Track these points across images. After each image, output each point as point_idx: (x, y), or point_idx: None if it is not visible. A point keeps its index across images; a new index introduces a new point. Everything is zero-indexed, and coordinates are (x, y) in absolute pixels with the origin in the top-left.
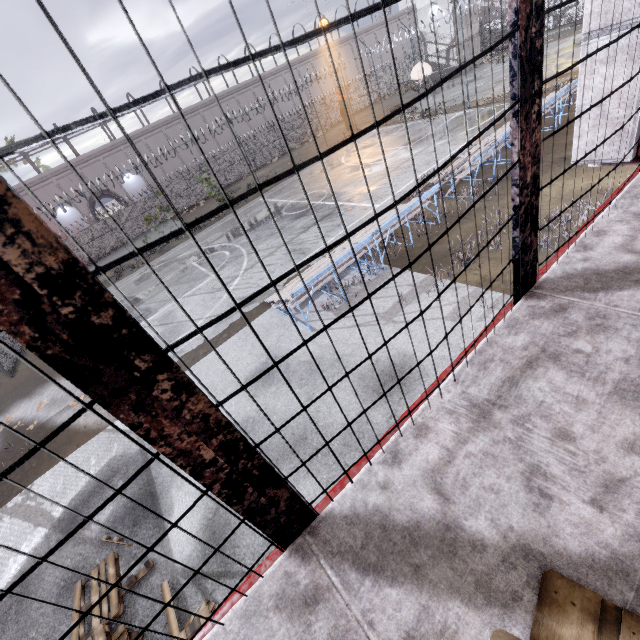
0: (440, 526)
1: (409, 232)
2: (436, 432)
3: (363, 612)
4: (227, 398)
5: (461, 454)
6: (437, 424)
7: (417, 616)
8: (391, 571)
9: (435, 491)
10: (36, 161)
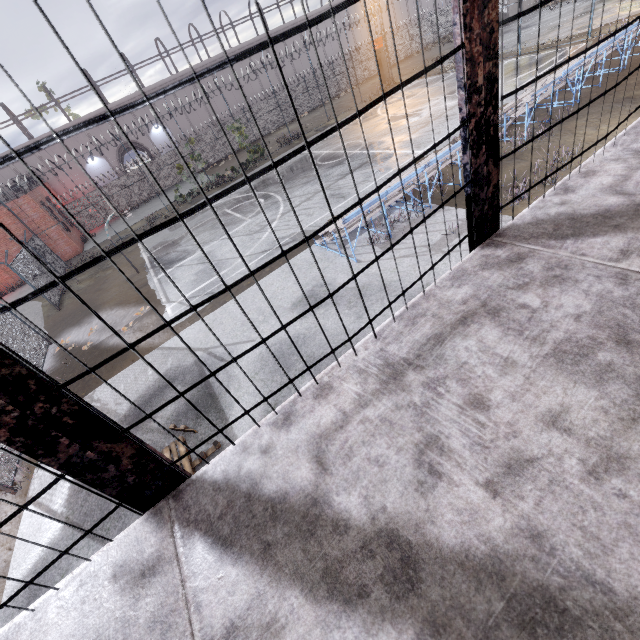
0: (631, 206)
1: (459, 170)
2: (605, 171)
3: (572, 252)
4: (507, 20)
5: (637, 174)
6: (604, 168)
7: (627, 242)
8: (590, 233)
9: (617, 194)
10: (66, 109)
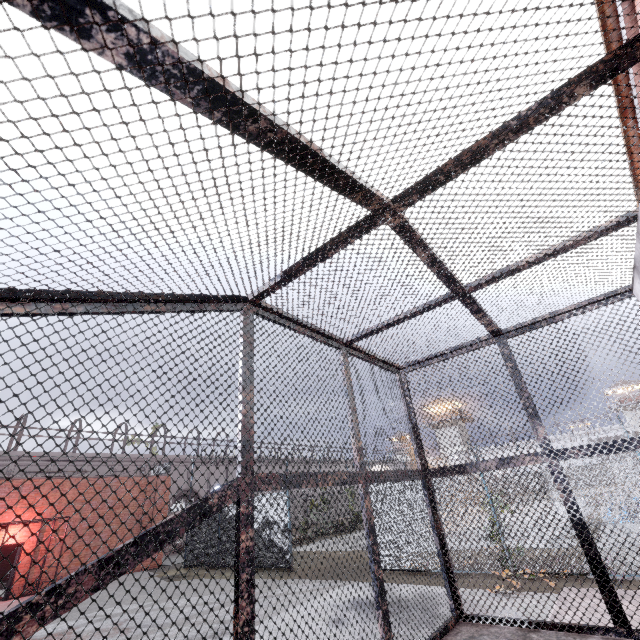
0: None
1: None
2: None
3: None
4: None
5: None
6: None
7: None
8: None
9: None
10: (155, 447)
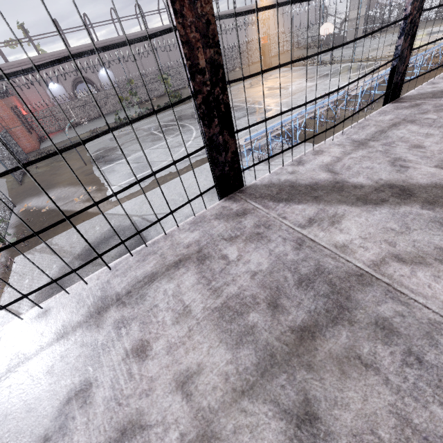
0: None
1: (317, 121)
2: None
3: None
4: None
5: None
6: None
7: None
8: None
9: None
10: (37, 45)
